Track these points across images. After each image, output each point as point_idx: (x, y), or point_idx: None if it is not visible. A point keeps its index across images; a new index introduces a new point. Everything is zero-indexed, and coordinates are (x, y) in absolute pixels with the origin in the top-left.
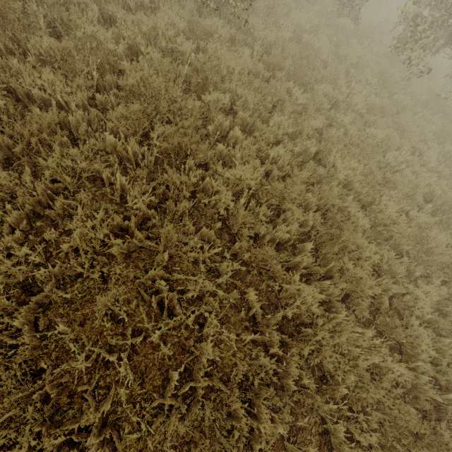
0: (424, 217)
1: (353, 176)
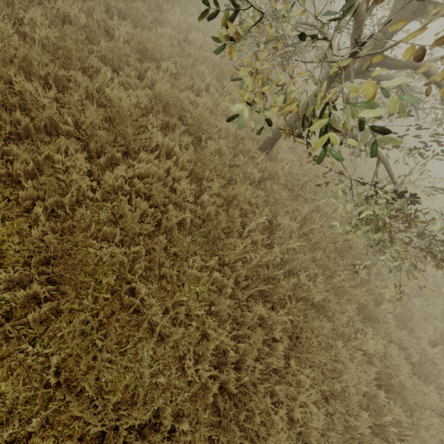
0: None
1: None
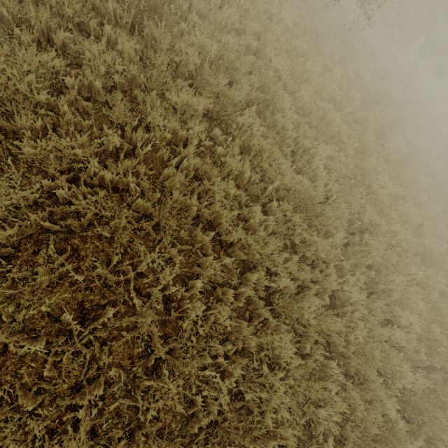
0: (328, 108)
1: (282, 70)
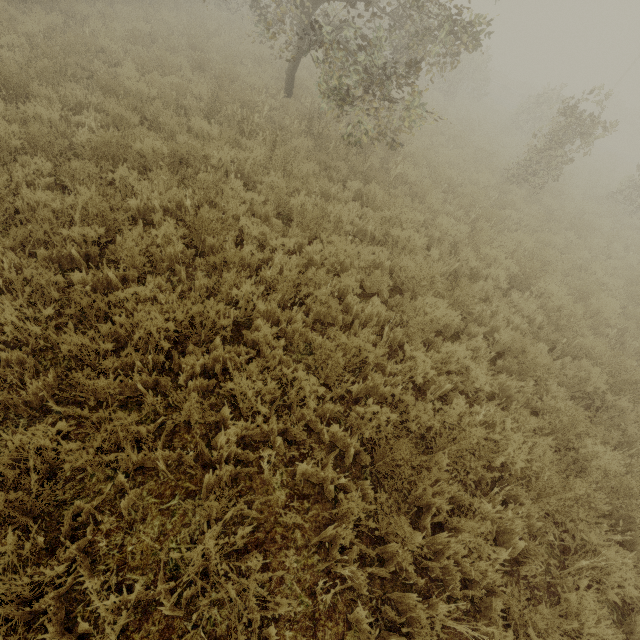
0: None
1: (612, 286)
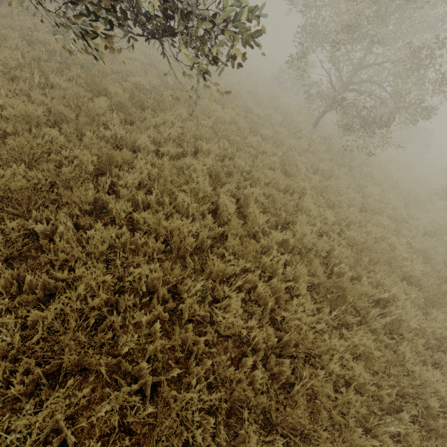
0: None
1: None
